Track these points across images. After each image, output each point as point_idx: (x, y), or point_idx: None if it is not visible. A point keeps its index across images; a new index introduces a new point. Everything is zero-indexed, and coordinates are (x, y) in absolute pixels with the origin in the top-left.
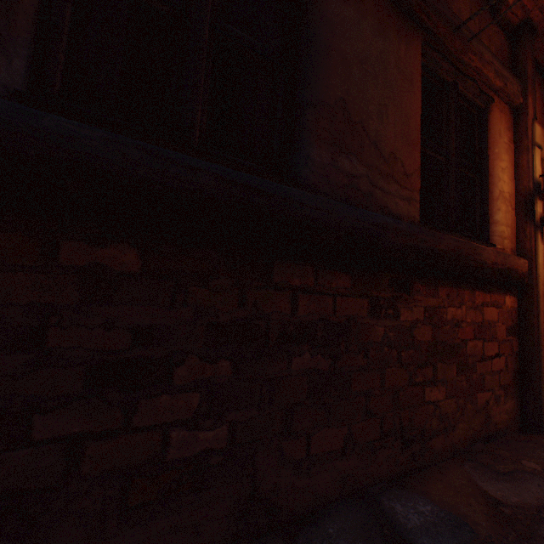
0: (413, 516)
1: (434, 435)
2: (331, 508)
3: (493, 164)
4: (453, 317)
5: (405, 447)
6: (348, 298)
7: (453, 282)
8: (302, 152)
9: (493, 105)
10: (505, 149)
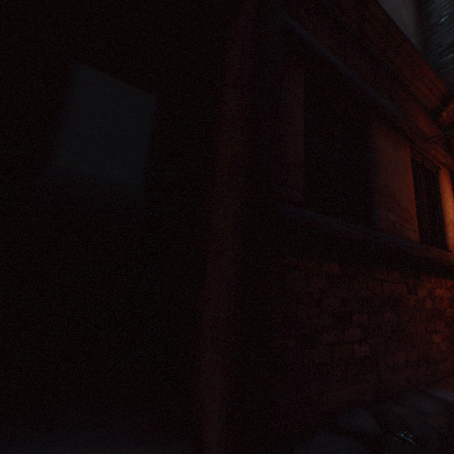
0: (448, 396)
1: (439, 362)
2: (406, 393)
3: (444, 204)
4: (438, 294)
5: (428, 367)
6: (398, 284)
7: (436, 274)
8: (375, 213)
9: (440, 171)
10: (448, 194)
